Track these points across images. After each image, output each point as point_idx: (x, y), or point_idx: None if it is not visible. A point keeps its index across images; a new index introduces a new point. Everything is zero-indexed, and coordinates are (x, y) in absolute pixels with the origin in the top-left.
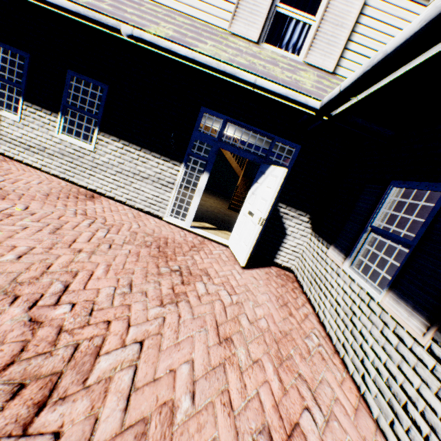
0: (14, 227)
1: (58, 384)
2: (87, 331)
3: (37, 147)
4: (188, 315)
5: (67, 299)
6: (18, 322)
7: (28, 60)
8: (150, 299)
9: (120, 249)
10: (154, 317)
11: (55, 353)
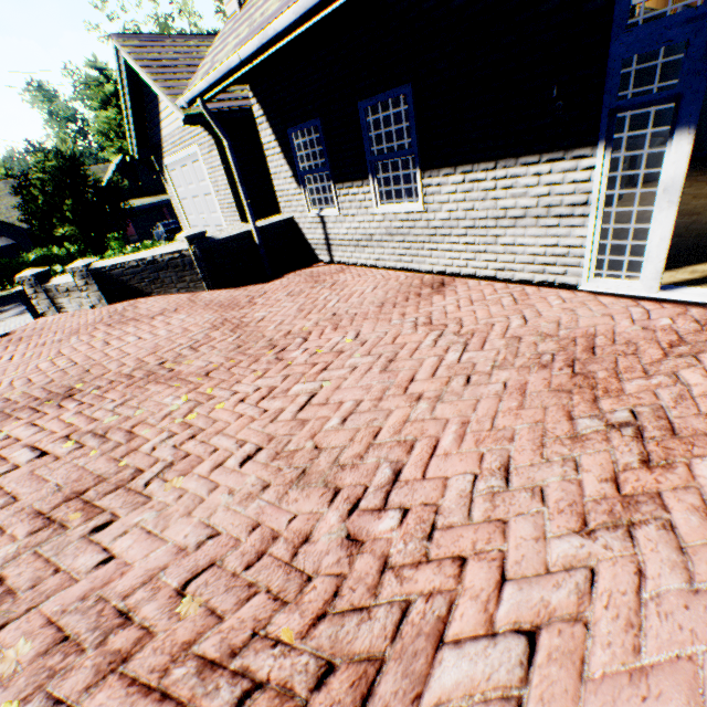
0: (342, 371)
1: (374, 686)
2: (422, 575)
3: (363, 238)
4: (670, 577)
5: (395, 499)
6: (335, 539)
7: (320, 127)
8: (551, 510)
9: (484, 384)
10: (561, 564)
11: (374, 614)
